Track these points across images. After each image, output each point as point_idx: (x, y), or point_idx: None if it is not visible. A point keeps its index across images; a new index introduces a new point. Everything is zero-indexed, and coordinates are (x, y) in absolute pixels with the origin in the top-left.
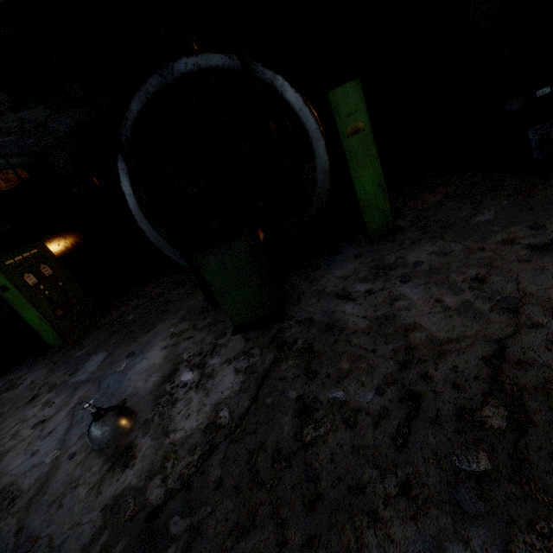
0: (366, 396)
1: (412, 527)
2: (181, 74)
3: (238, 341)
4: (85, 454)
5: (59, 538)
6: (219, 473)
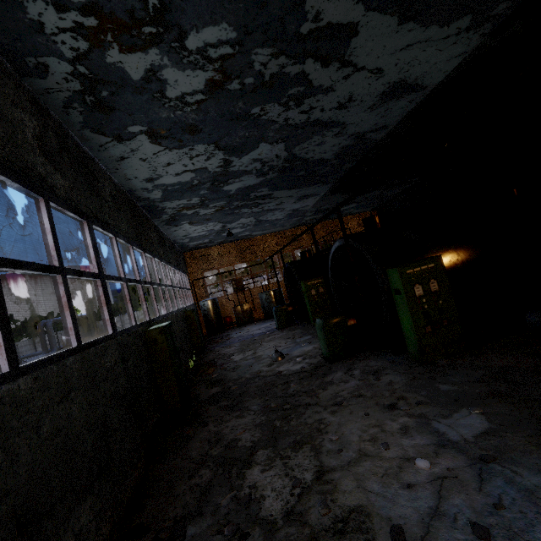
0: (292, 389)
1: (260, 402)
2: (343, 243)
3: (317, 360)
4: (270, 359)
5: (252, 369)
6: (268, 379)
